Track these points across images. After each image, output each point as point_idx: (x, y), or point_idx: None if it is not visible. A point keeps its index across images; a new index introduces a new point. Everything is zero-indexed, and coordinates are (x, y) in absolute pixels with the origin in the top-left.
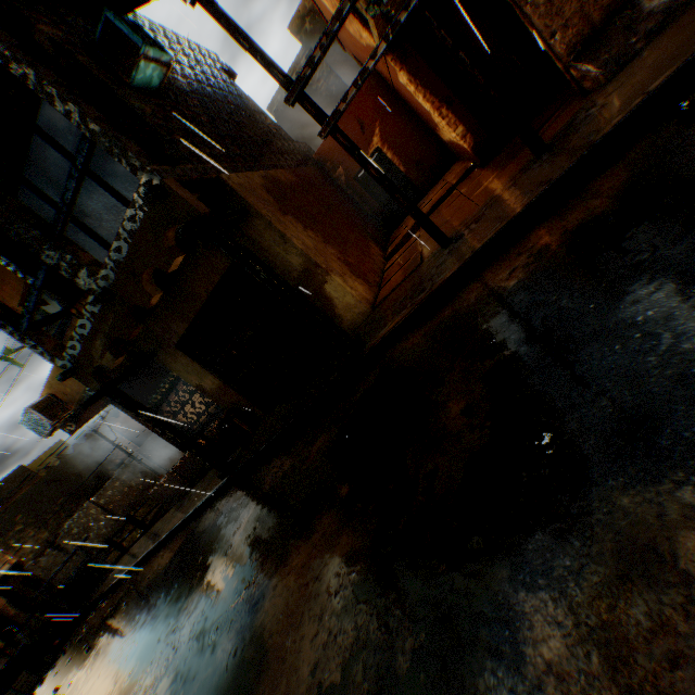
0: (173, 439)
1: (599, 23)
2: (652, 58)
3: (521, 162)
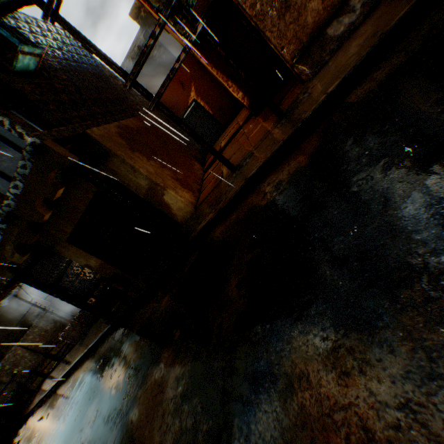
0: (71, 303)
1: (307, 43)
2: (332, 68)
3: (273, 120)
